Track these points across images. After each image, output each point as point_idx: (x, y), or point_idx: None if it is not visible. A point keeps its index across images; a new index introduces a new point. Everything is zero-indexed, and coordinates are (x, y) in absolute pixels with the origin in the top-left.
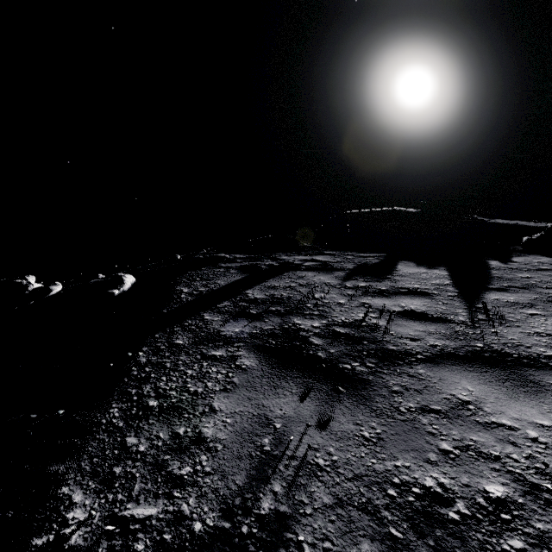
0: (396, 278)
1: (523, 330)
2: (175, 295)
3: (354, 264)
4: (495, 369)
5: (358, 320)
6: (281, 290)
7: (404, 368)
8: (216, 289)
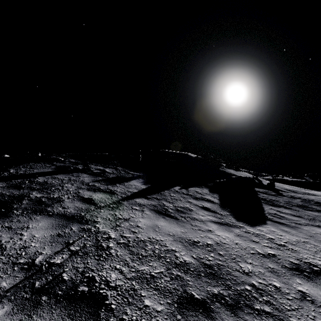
0: (118, 185)
1: (112, 212)
2: (2, 172)
3: (116, 175)
4: (65, 221)
5: (60, 197)
6: (56, 180)
7: (34, 215)
8: (27, 173)
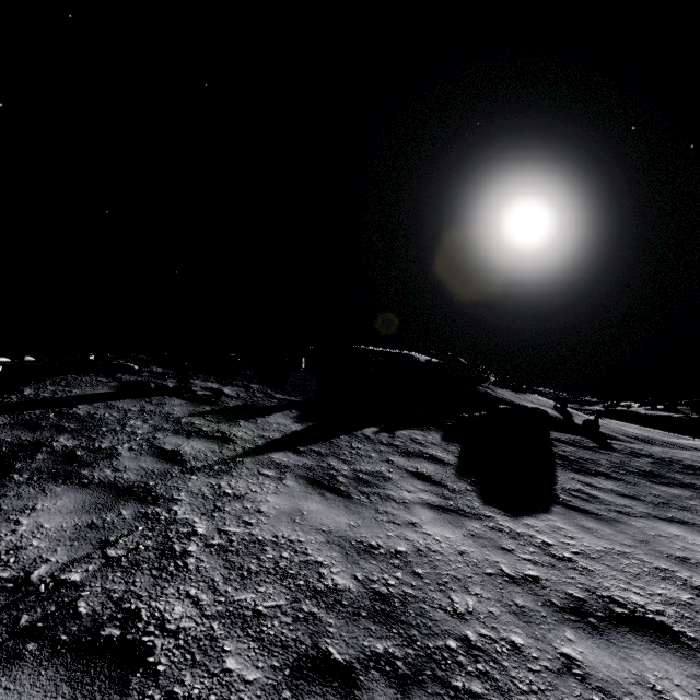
0: (243, 423)
1: (213, 481)
2: (8, 394)
3: (243, 402)
4: (112, 497)
5: (113, 448)
6: (113, 411)
7: (52, 485)
8: (57, 397)
